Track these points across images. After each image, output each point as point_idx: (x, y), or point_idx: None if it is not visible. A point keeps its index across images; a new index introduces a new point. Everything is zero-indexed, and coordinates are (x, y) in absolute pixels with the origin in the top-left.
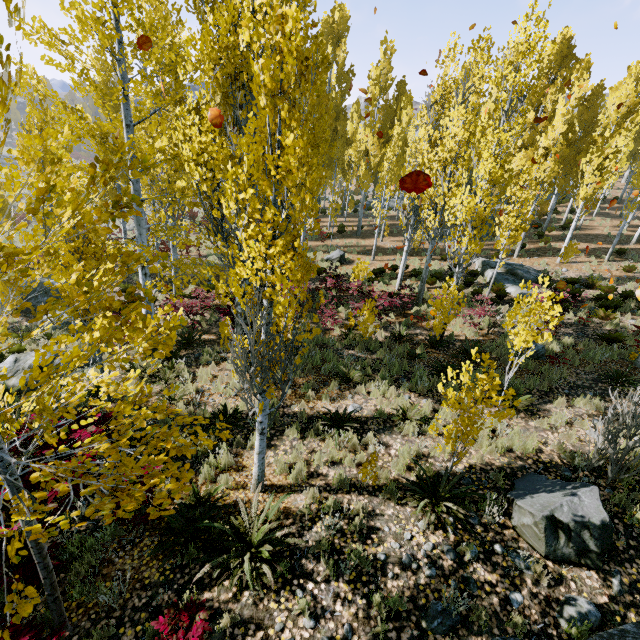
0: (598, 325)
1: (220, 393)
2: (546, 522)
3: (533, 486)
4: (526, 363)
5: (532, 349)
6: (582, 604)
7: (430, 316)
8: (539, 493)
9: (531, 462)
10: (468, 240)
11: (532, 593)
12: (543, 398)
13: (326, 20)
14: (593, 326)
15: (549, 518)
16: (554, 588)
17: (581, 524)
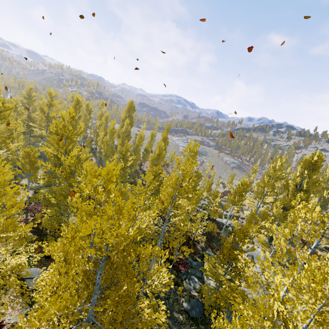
0: None
1: (260, 248)
2: None
3: None
4: None
5: None
6: None
7: None
8: None
9: None
10: None
11: None
12: None
13: None
14: None
15: None
16: None
17: None
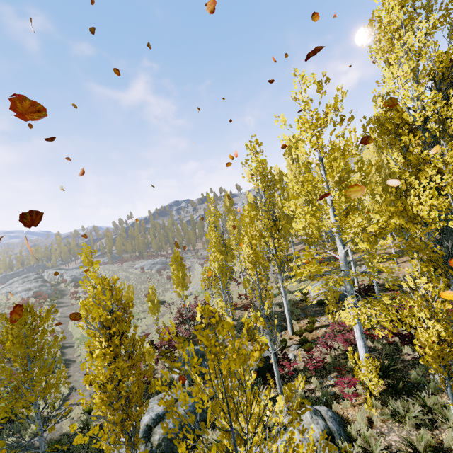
0: None
1: None
2: None
3: None
4: None
5: None
6: None
7: None
8: None
9: None
10: None
11: None
12: None
13: (288, 145)
14: None
15: None
16: None
17: None
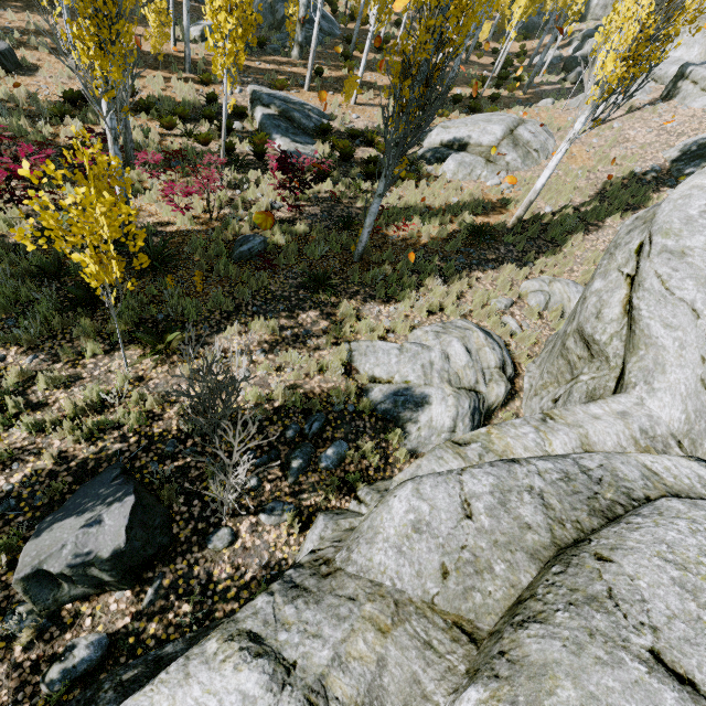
0: (352, 201)
1: None
2: (25, 584)
3: (82, 500)
4: (226, 270)
5: (245, 246)
6: (78, 652)
7: (140, 189)
8: (69, 518)
9: (135, 440)
10: (97, 48)
11: (15, 665)
12: (220, 324)
13: None
14: (346, 203)
15: (31, 577)
16: (56, 640)
17: (83, 565)
